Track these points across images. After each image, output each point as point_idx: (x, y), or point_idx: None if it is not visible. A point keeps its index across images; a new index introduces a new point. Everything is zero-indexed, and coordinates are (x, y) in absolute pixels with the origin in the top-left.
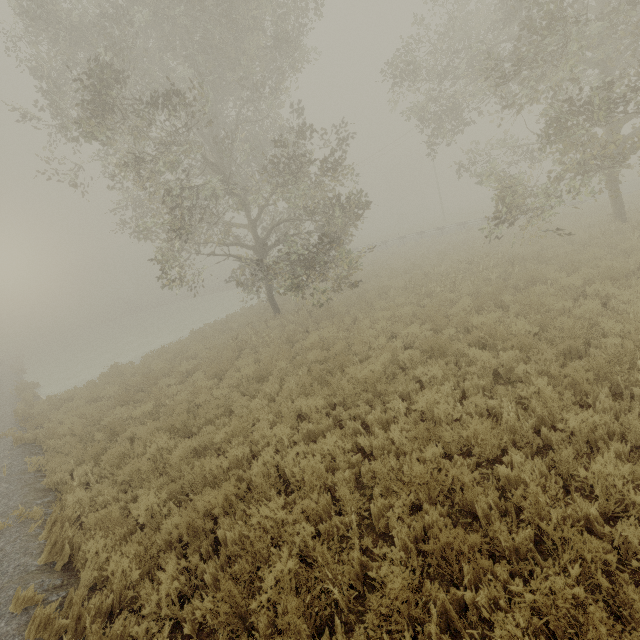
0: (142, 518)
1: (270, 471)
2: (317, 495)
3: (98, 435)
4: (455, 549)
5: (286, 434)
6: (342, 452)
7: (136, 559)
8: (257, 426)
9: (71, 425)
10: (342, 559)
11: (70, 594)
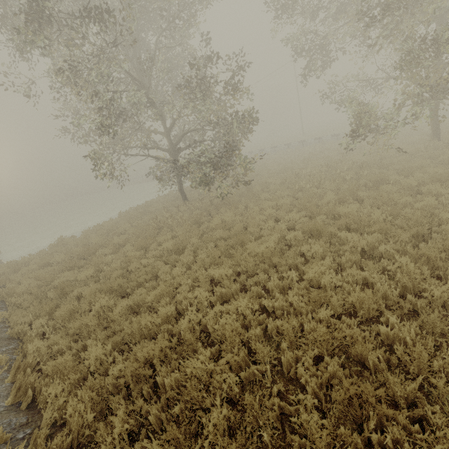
0: (92, 366)
1: (194, 326)
2: (237, 349)
3: (50, 294)
4: (361, 398)
5: (205, 297)
6: (251, 311)
7: (90, 402)
8: (179, 289)
9: (28, 285)
10: (263, 403)
11: (34, 434)
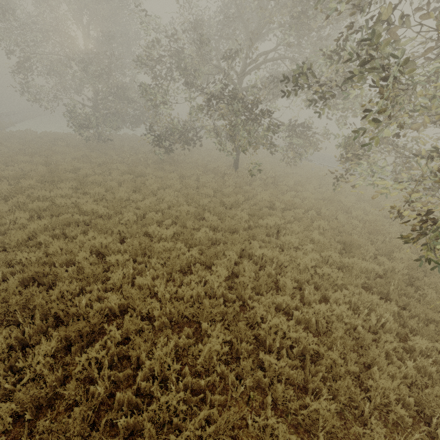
0: None
1: None
2: None
3: None
4: None
5: None
6: None
7: None
8: None
9: None
10: None
11: None
